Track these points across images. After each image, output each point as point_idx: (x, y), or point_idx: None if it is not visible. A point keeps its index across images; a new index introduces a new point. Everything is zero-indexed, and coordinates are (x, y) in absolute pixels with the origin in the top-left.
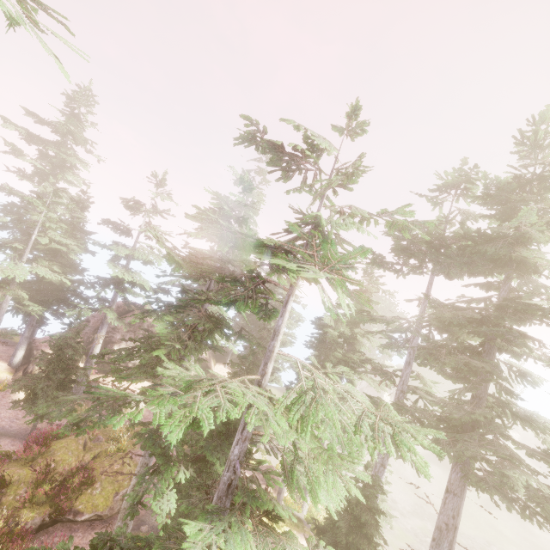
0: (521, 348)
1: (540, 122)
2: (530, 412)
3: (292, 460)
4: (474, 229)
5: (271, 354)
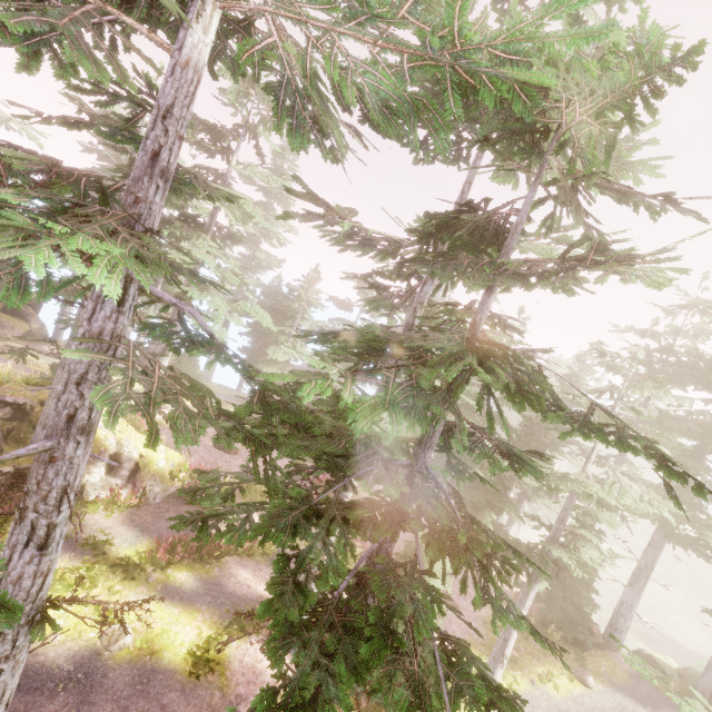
0: None
1: None
2: None
3: (595, 511)
4: (704, 343)
5: (591, 460)
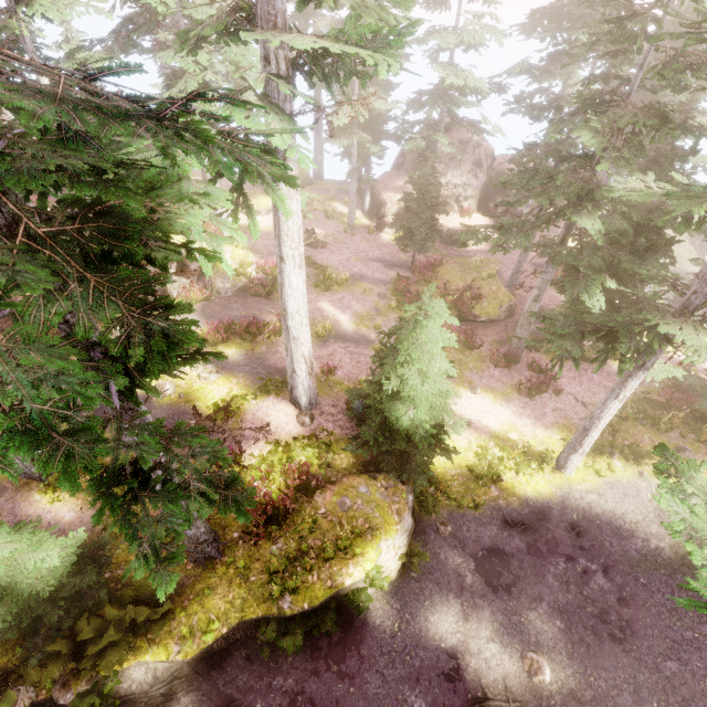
0: None
1: None
2: None
3: None
4: None
5: None
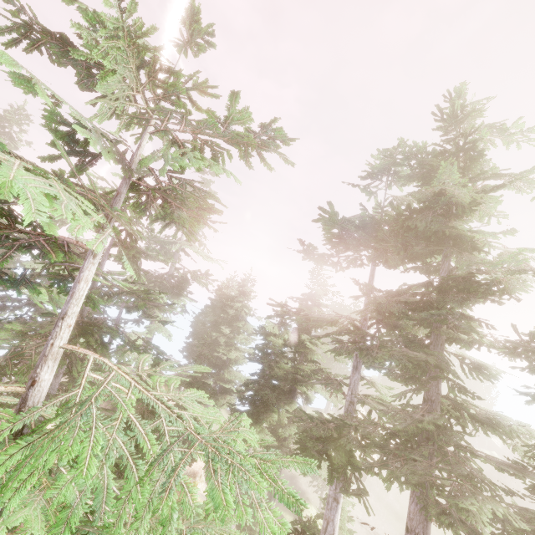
0: (470, 335)
1: (457, 98)
2: (492, 412)
3: None
4: None
5: (48, 349)
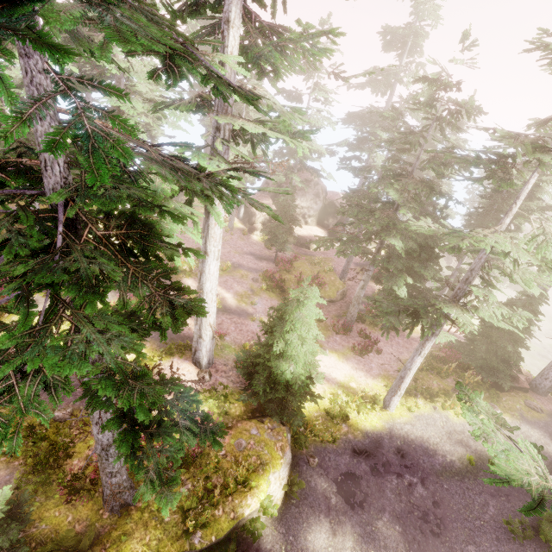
0: None
1: None
2: None
3: (510, 271)
4: None
5: (511, 213)
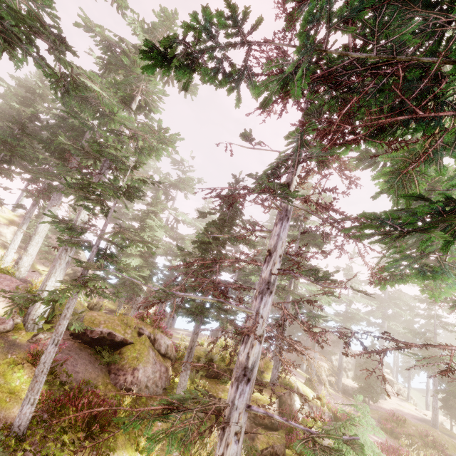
0: None
1: None
2: None
3: None
4: None
5: None
